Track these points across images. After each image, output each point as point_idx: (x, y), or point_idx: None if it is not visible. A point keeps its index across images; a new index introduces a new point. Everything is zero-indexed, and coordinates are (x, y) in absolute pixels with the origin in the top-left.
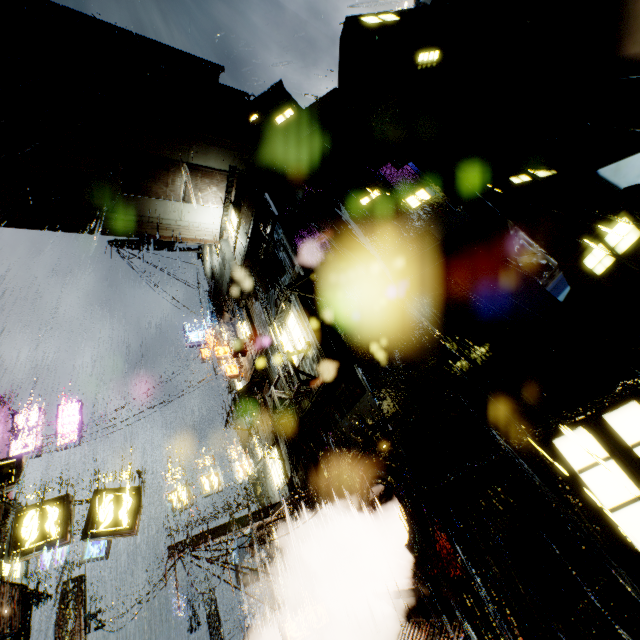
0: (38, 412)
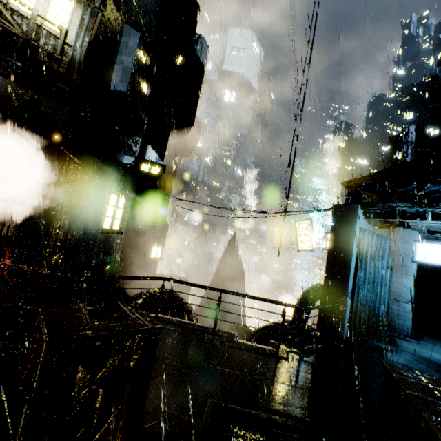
0: None
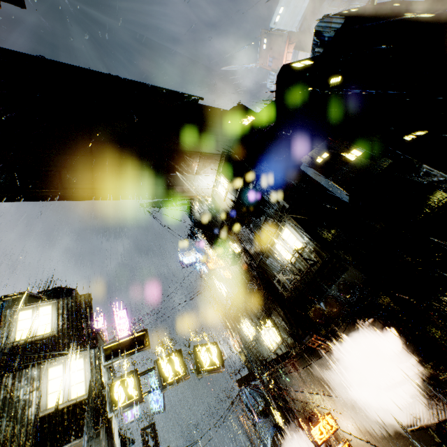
0: (102, 318)
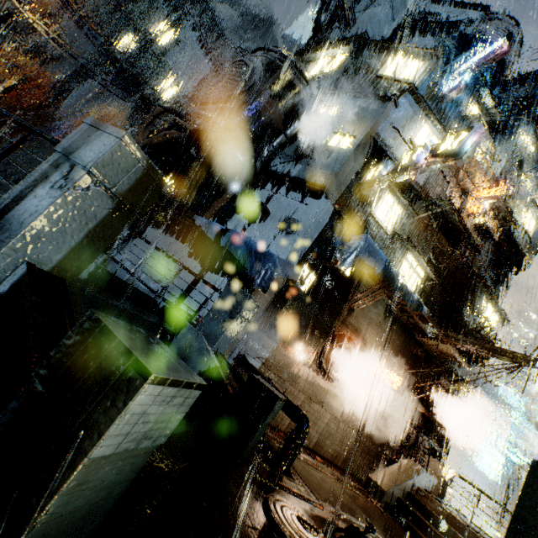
0: None
